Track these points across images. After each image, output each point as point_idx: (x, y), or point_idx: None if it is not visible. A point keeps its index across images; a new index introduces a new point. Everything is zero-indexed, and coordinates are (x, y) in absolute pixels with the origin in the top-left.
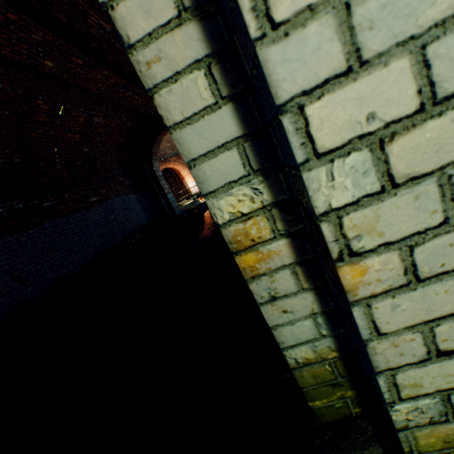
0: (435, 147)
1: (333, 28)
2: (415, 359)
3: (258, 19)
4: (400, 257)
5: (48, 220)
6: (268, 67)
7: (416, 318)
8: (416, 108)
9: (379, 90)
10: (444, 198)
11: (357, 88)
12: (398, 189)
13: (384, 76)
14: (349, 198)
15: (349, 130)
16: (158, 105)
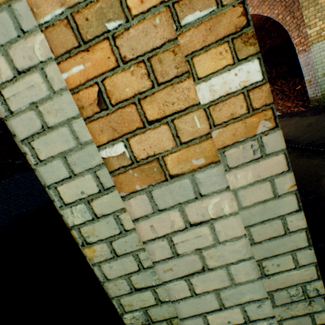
0: (109, 204)
1: (62, 163)
2: (126, 291)
3: (35, 158)
4: (108, 246)
5: (17, 173)
6: (41, 173)
7: (121, 272)
8: (98, 191)
9: (83, 184)
10: (118, 223)
11: (75, 182)
12: (99, 219)
13: (84, 179)
14: (81, 221)
15: (76, 196)
16: (29, 159)
